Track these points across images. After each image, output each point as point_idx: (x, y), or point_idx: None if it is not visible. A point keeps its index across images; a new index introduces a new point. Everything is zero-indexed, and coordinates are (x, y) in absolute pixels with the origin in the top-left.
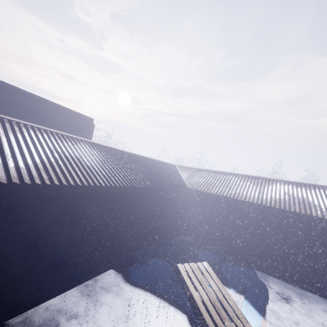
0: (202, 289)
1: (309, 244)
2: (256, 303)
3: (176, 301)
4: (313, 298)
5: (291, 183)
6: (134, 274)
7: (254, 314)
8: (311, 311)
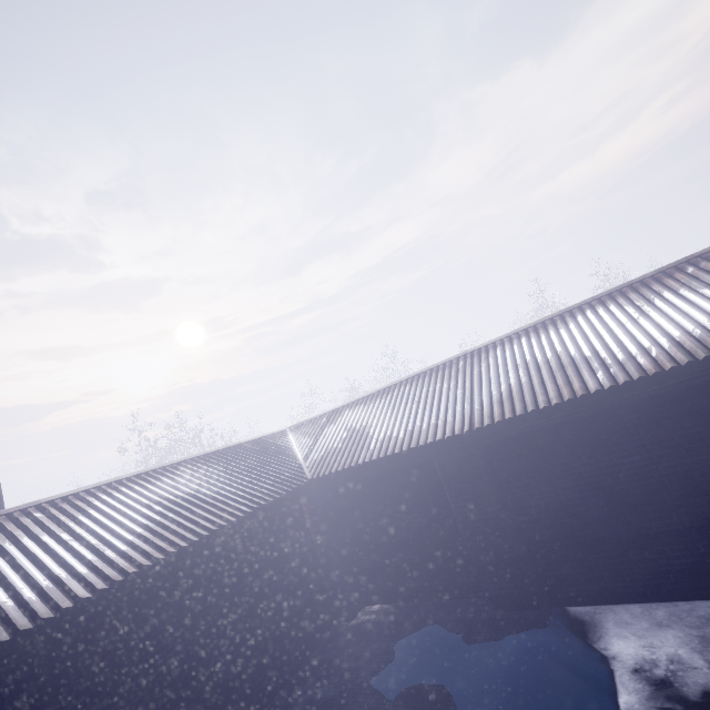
0: None
1: (636, 467)
2: None
3: None
4: None
5: (524, 332)
6: None
7: None
8: None
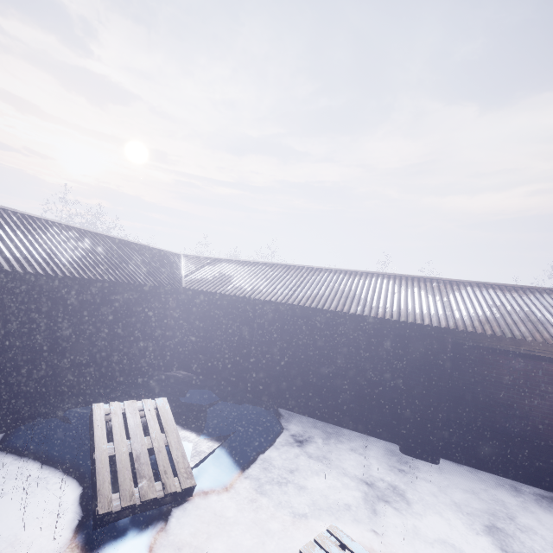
0: (125, 438)
1: (349, 358)
2: (240, 452)
3: (80, 467)
4: (349, 436)
5: (345, 272)
6: (20, 435)
7: (224, 468)
8: (332, 453)
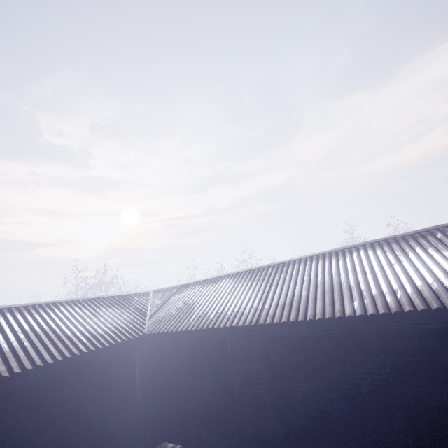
0: None
1: (375, 384)
2: None
3: None
4: None
5: (316, 257)
6: None
7: None
8: None
